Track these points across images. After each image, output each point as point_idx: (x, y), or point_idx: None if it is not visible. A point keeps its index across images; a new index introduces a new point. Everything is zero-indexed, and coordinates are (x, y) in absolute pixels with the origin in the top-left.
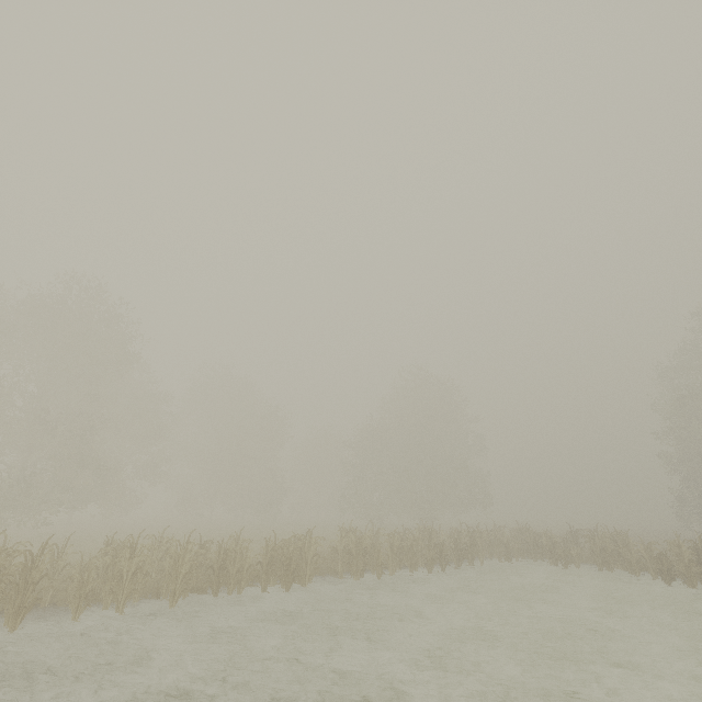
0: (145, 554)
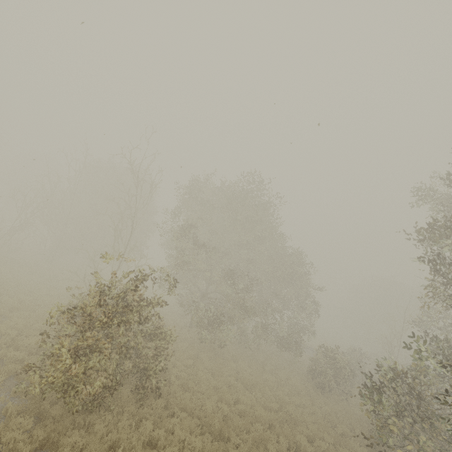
0: None
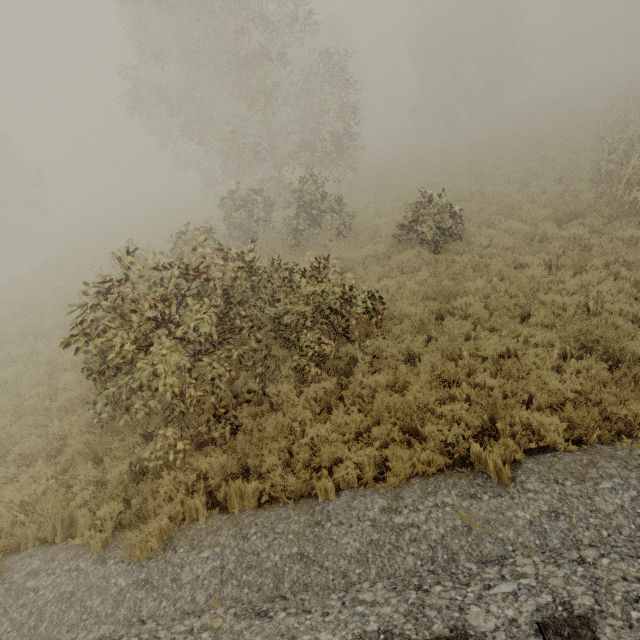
0: None
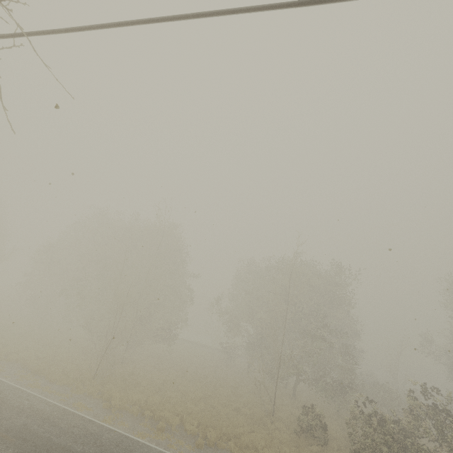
0: None
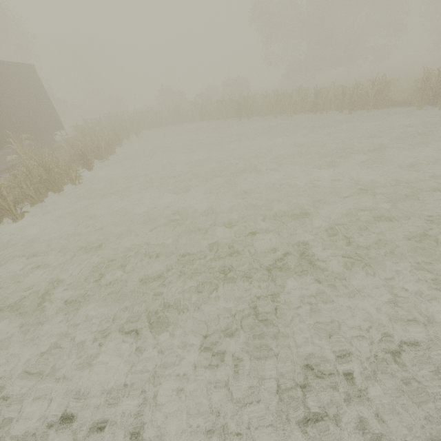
0: (276, 97)
